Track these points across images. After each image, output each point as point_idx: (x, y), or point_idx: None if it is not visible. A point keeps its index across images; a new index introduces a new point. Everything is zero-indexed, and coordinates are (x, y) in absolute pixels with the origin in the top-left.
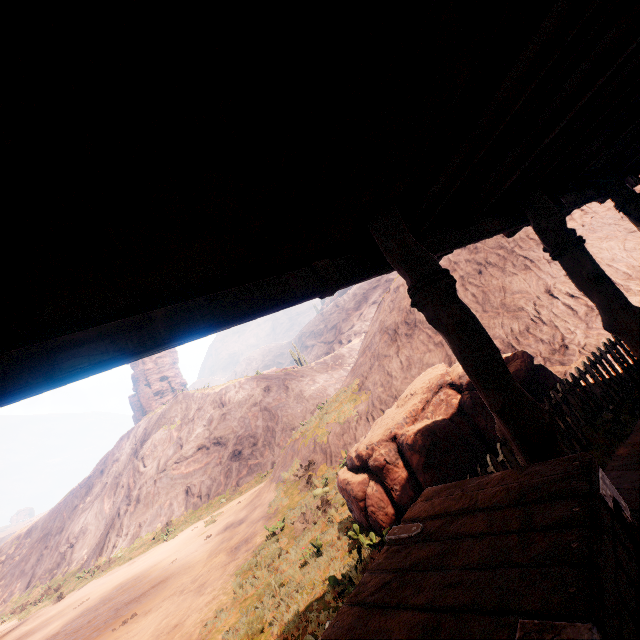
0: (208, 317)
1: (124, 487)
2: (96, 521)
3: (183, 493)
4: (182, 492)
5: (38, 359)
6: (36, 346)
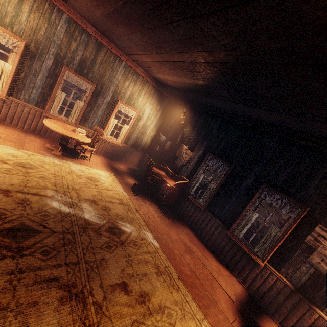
0: None
1: None
2: None
3: None
4: None
5: None
6: None
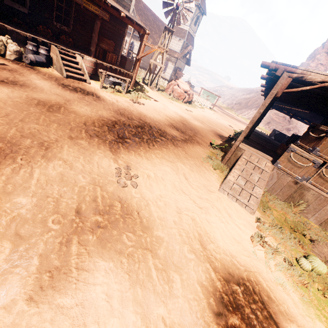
0: (296, 119)
1: (258, 104)
2: (244, 104)
3: (267, 122)
4: (267, 122)
5: (287, 114)
6: (288, 113)
